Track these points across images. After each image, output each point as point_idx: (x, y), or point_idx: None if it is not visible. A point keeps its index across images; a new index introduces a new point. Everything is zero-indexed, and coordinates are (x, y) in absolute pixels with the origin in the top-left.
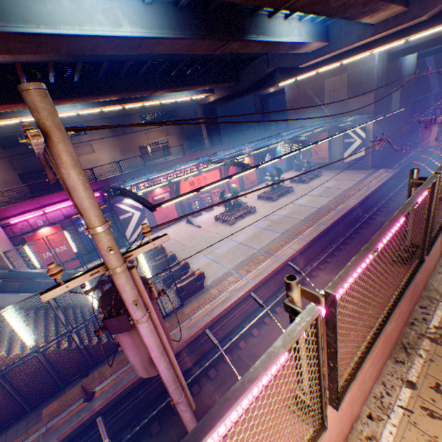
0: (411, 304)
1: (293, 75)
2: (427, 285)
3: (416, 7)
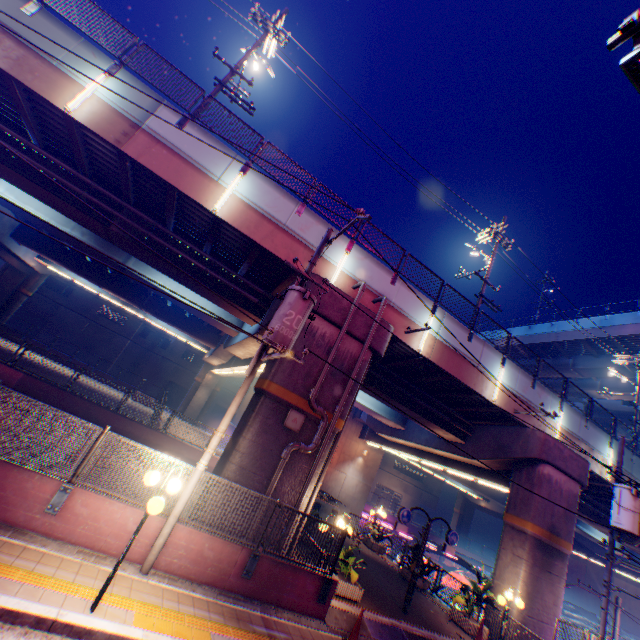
0: None
1: (585, 552)
2: None
3: None
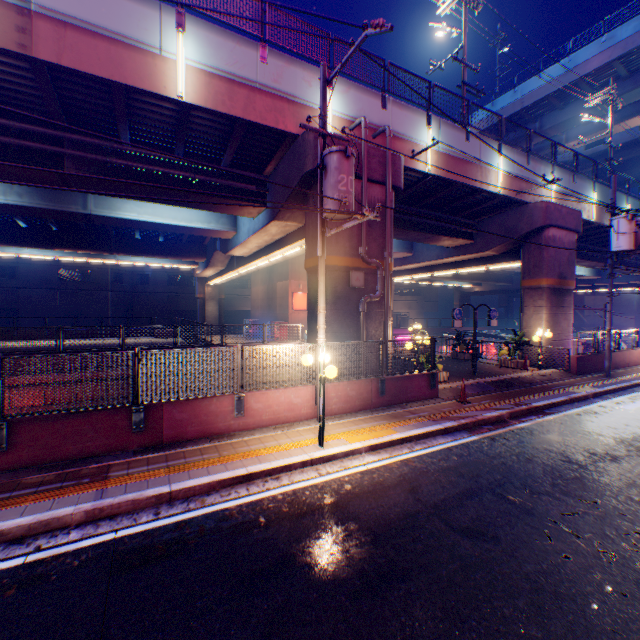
0: None
1: None
2: None
3: None
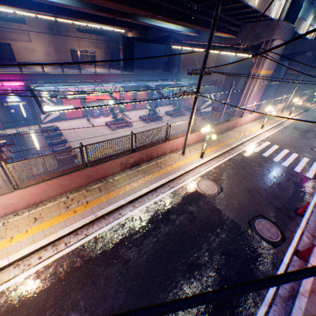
0: (90, 181)
1: (179, 44)
2: (106, 178)
3: (239, 39)
